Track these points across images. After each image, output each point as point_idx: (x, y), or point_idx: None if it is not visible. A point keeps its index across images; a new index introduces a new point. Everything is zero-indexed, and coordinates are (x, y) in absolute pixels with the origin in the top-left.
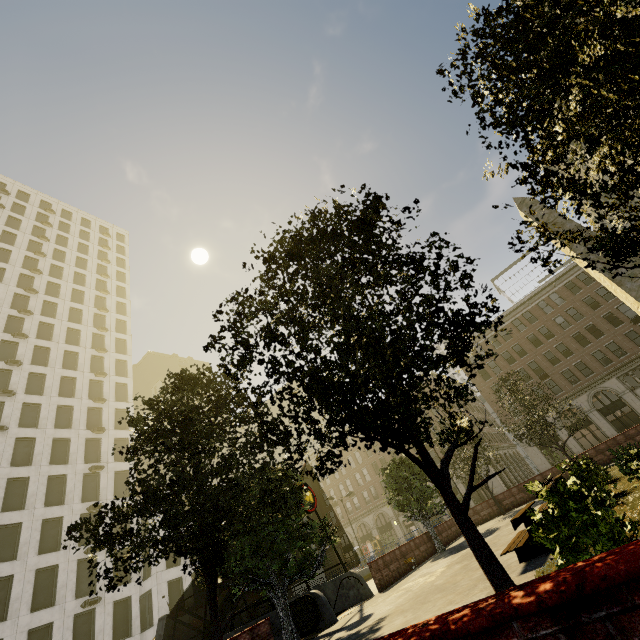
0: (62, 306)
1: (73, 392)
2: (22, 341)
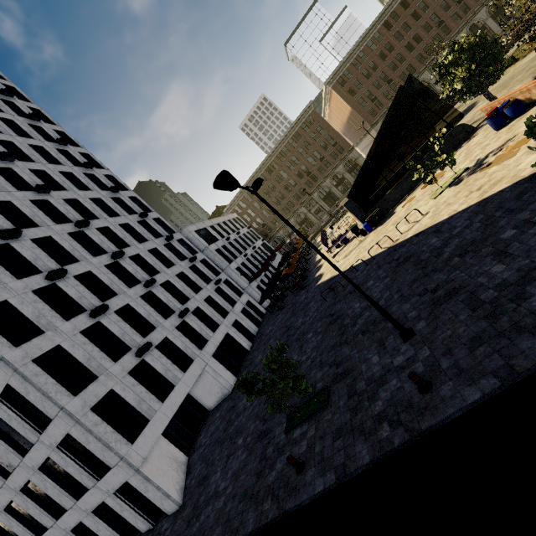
0: None
1: (54, 161)
2: None
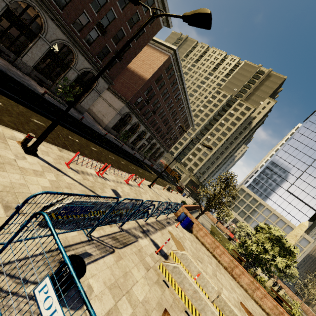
0: None
1: None
2: None
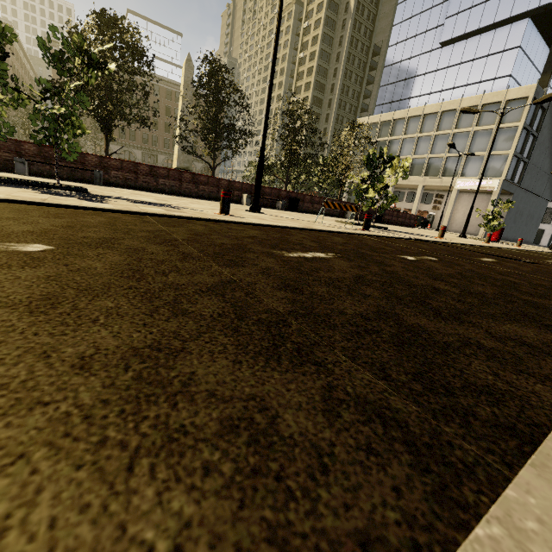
0: None
1: None
2: None
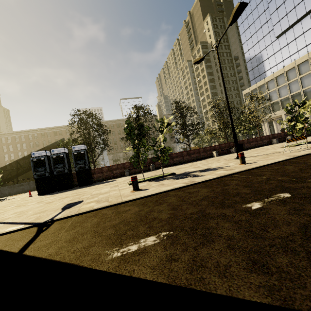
0: None
1: None
2: None
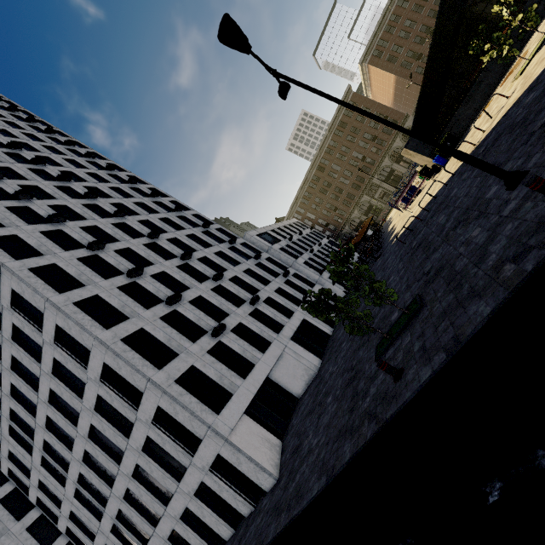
0: (33, 144)
1: (128, 196)
2: (43, 168)
